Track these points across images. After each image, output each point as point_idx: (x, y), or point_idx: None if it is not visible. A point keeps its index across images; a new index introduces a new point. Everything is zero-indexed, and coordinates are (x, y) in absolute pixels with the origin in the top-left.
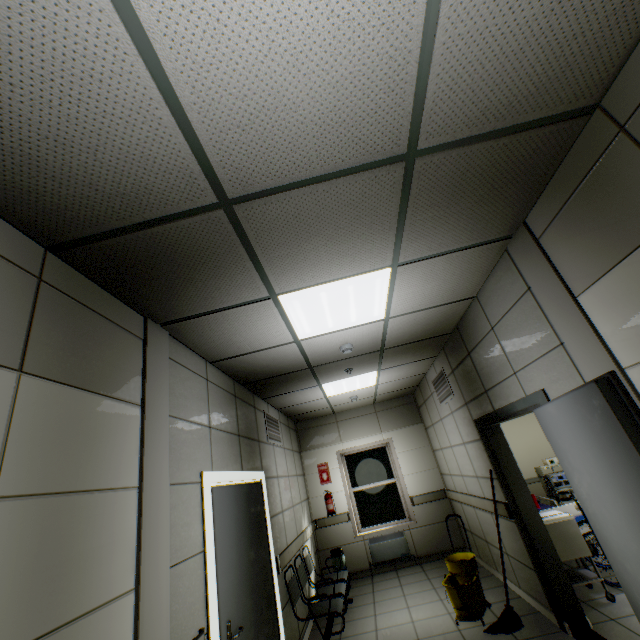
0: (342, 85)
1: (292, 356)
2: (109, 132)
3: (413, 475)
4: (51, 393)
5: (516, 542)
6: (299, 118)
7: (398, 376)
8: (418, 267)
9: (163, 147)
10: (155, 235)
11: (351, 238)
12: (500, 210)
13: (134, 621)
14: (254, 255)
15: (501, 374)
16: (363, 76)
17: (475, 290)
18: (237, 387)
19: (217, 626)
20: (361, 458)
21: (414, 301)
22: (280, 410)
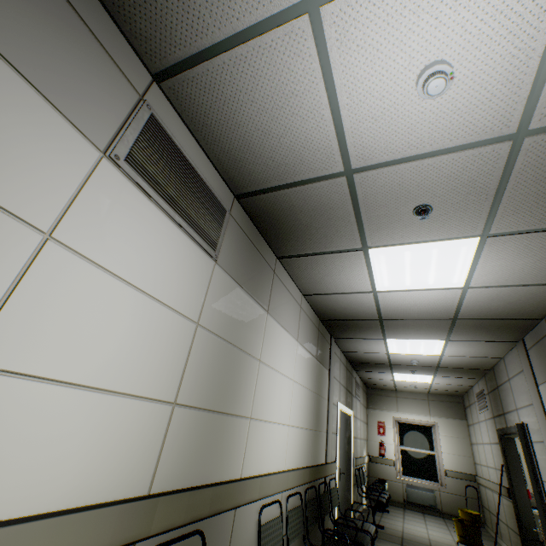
0: (429, 308)
1: (382, 358)
2: (357, 308)
3: (450, 455)
4: (319, 366)
5: (512, 516)
6: (413, 310)
7: (449, 382)
8: (460, 342)
9: (369, 311)
10: (353, 321)
11: (426, 331)
12: (504, 334)
13: (326, 442)
14: (383, 328)
15: (510, 407)
16: (436, 307)
17: (501, 355)
18: (347, 363)
19: (338, 464)
20: (410, 428)
21: (459, 352)
22: (361, 378)
